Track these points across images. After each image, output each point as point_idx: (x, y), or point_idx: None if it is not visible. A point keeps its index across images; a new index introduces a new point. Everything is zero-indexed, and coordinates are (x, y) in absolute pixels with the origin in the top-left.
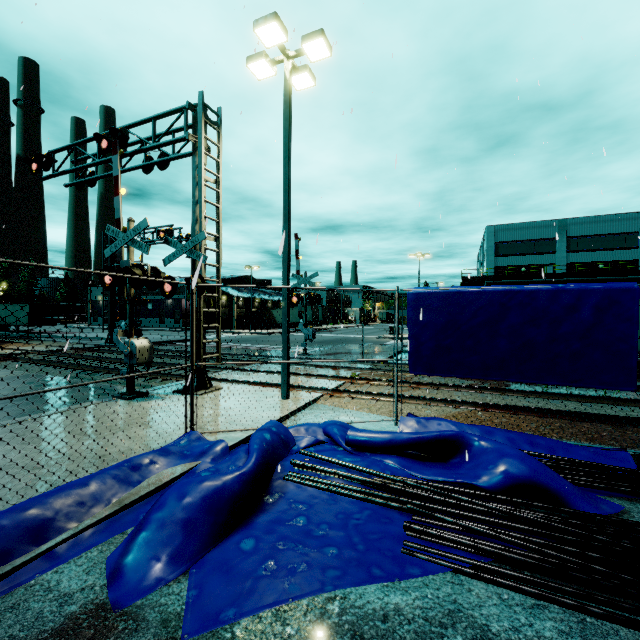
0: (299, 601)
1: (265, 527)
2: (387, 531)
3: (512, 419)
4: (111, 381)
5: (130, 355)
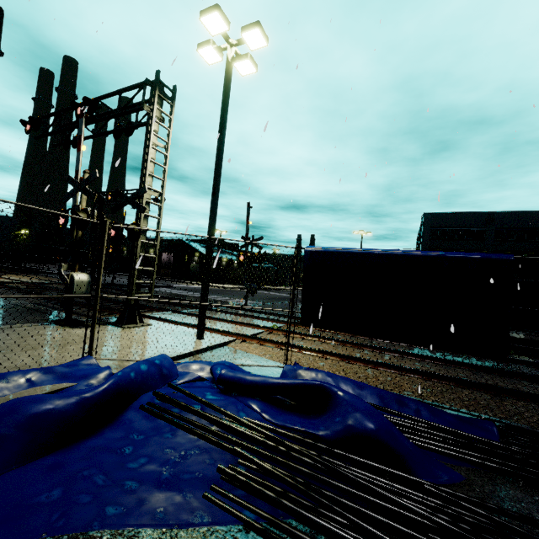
0: (59, 537)
1: (86, 452)
2: (204, 472)
3: (397, 379)
4: None
5: (69, 286)
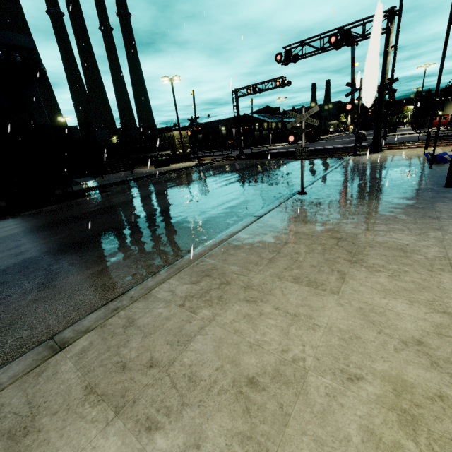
0: None
1: None
2: None
3: None
4: (313, 158)
5: (361, 138)
